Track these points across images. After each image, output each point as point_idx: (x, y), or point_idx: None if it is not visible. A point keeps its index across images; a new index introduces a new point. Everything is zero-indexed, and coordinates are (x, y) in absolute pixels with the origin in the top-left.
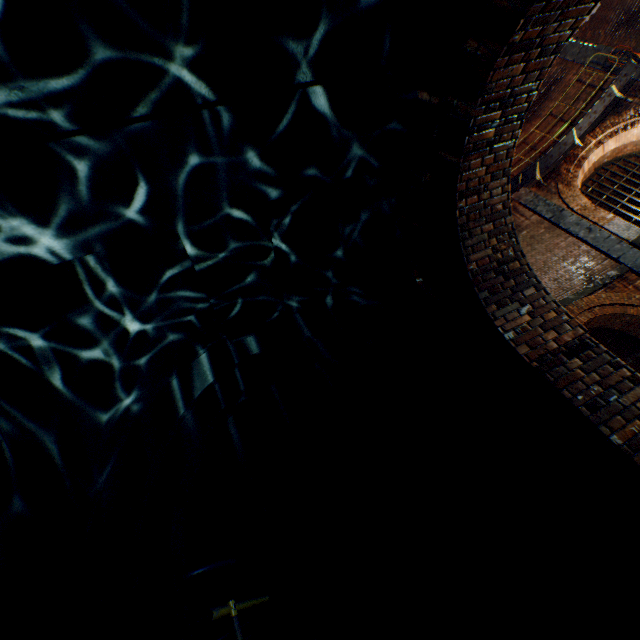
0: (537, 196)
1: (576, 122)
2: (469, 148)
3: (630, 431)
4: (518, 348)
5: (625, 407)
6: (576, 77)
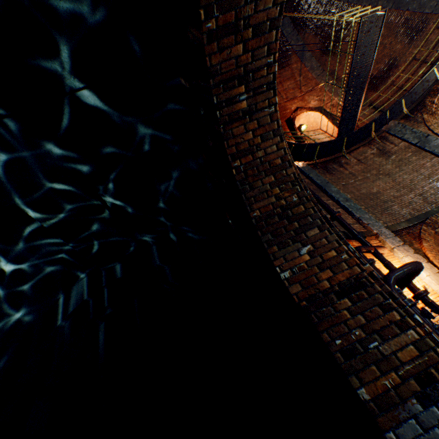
0: (404, 126)
1: (436, 62)
2: (225, 119)
3: (382, 385)
4: (291, 287)
5: (384, 356)
6: (434, 25)
